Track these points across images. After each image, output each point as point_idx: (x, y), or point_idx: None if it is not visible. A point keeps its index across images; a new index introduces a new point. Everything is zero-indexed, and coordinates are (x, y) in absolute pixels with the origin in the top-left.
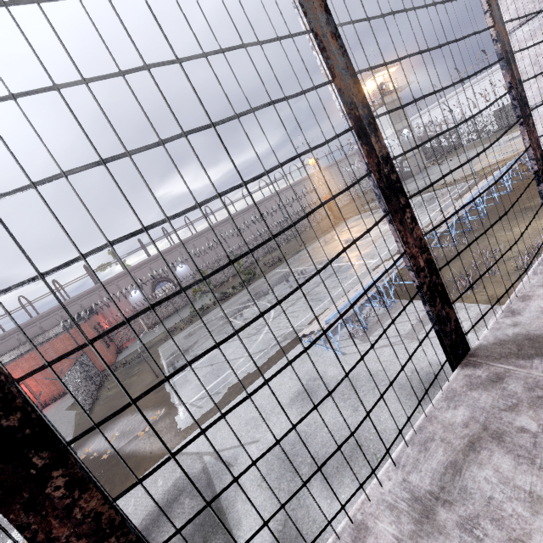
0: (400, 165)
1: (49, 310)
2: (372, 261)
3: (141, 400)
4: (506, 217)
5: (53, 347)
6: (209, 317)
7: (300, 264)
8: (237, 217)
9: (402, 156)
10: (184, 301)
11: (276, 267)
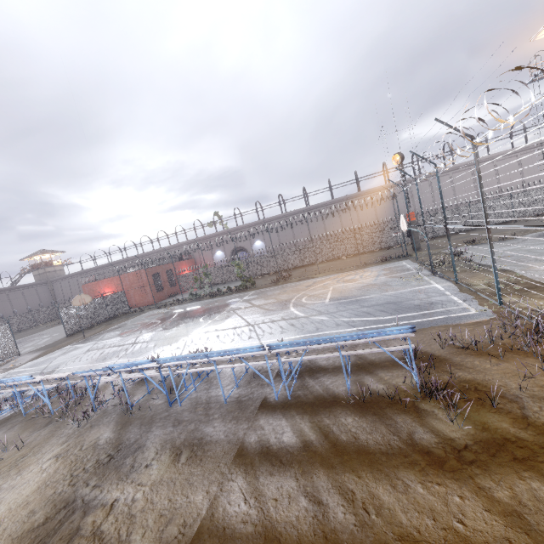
0: None
1: (169, 246)
2: (163, 353)
3: (57, 347)
4: (128, 435)
5: (128, 277)
6: (177, 307)
7: (248, 300)
8: (330, 206)
9: None
10: (233, 277)
11: (268, 286)
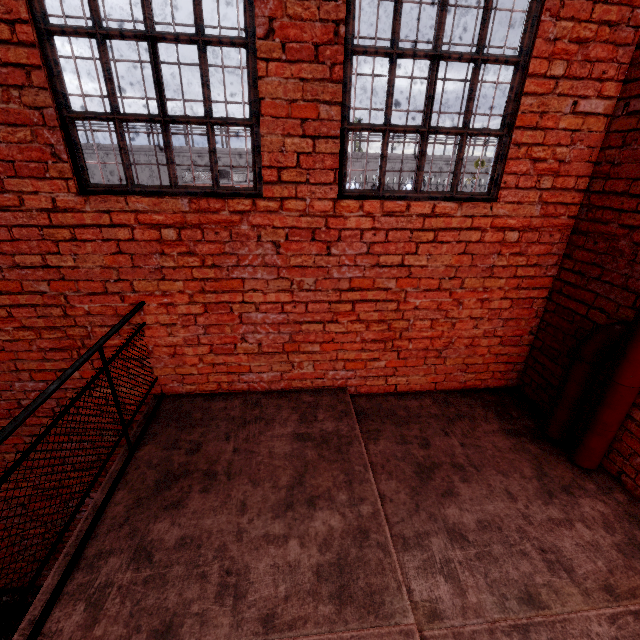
0: None
1: None
2: None
3: None
4: None
5: None
6: None
7: None
8: None
9: None
10: None
11: None
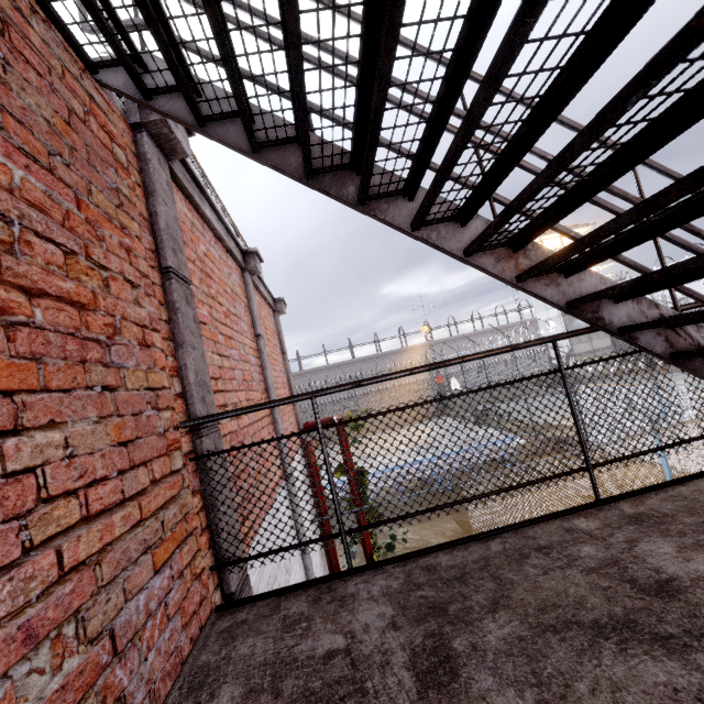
0: (566, 360)
1: None
2: None
3: None
4: None
5: None
6: None
7: None
8: (352, 365)
9: (569, 349)
10: None
11: None
